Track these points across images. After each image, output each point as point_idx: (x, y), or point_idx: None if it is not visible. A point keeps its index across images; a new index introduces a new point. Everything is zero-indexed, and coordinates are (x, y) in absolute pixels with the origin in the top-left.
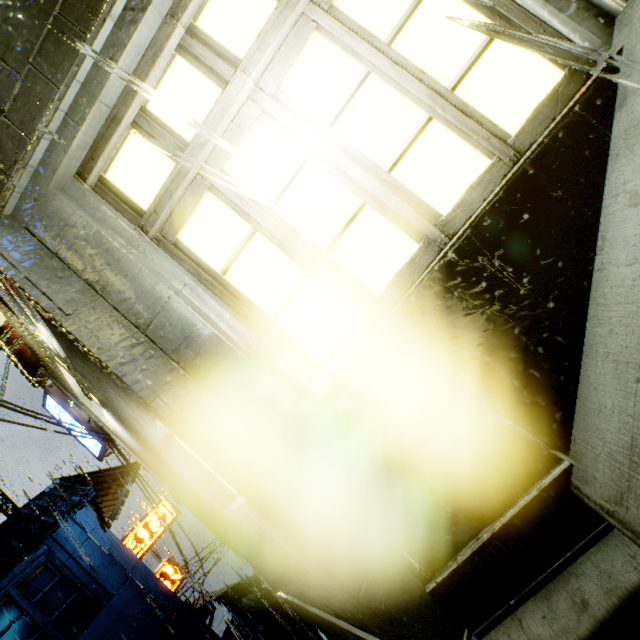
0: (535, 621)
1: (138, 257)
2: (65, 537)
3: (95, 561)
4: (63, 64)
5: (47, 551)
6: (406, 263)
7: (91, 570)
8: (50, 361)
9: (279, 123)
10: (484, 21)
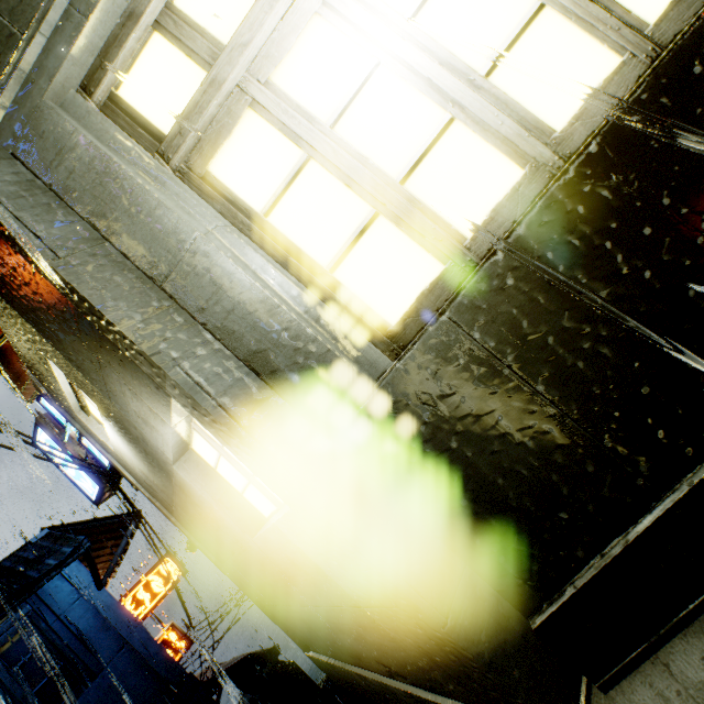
0: (691, 664)
1: (156, 190)
2: (52, 596)
3: (86, 624)
4: None
5: (30, 612)
6: (506, 195)
7: (81, 635)
8: (40, 360)
9: (344, 18)
10: None
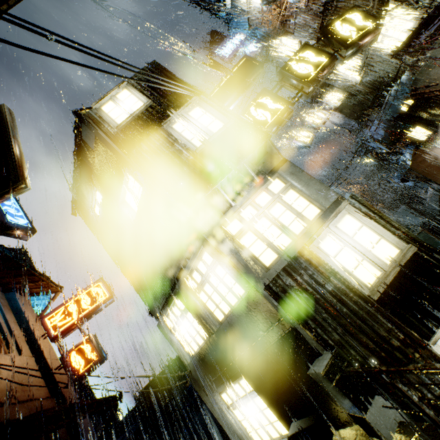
0: None
1: (227, 413)
2: None
3: None
4: (215, 386)
5: None
6: (268, 439)
7: None
8: None
9: (247, 408)
10: (276, 417)
